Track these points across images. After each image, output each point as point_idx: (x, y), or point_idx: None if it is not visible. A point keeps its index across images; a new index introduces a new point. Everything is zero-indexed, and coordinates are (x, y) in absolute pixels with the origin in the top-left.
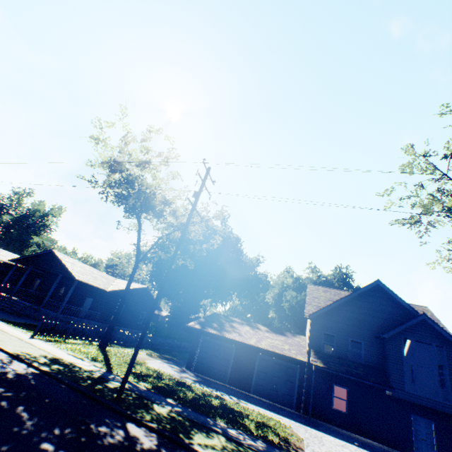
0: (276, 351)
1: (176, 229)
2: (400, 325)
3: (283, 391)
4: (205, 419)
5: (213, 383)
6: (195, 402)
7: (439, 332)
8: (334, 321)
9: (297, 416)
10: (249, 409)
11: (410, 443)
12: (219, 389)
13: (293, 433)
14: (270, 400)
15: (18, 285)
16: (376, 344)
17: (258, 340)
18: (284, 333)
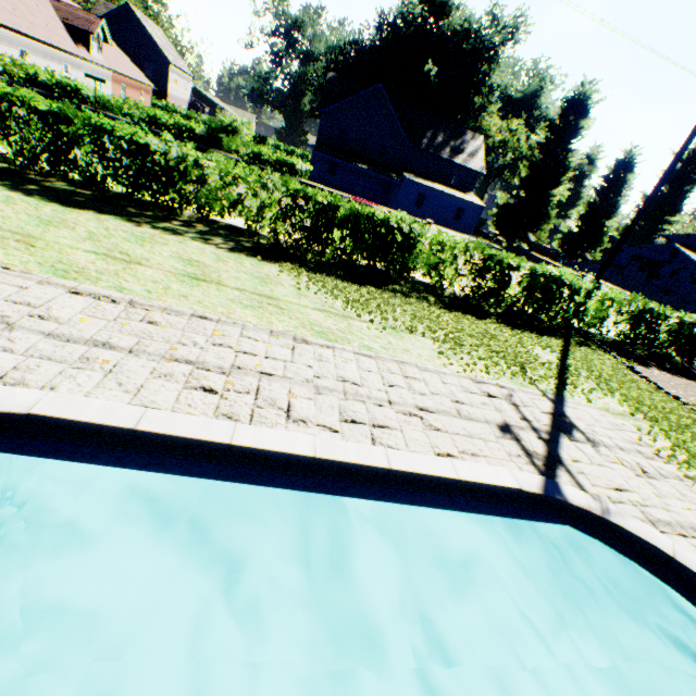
0: None
1: None
2: None
3: None
4: None
5: None
6: None
7: None
8: None
9: None
10: None
11: None
12: None
13: None
14: None
15: None
16: None
17: None
18: None
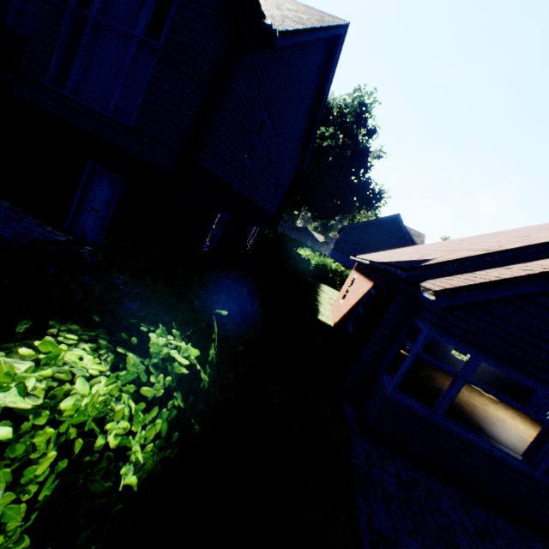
0: None
1: None
2: None
3: None
4: None
5: None
6: None
7: None
8: None
9: None
10: None
11: (67, 213)
12: None
13: None
14: None
15: None
16: None
17: None
18: None
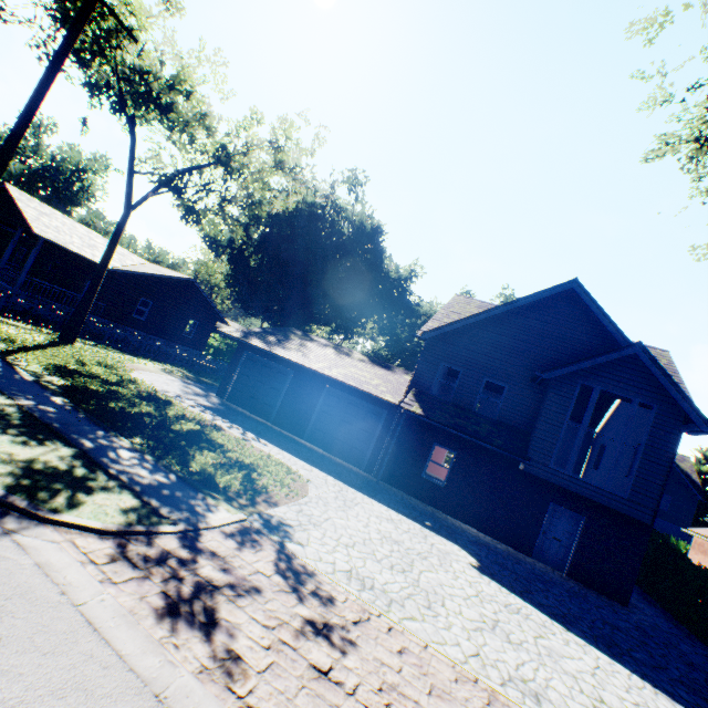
0: (349, 383)
1: (216, 162)
2: (582, 361)
3: (353, 444)
4: (92, 430)
5: (242, 416)
6: (130, 416)
7: (657, 380)
8: (467, 349)
9: (356, 477)
10: (253, 448)
11: (532, 541)
12: (238, 422)
13: (299, 487)
14: (331, 453)
15: None
16: (531, 393)
17: (332, 366)
18: (391, 368)
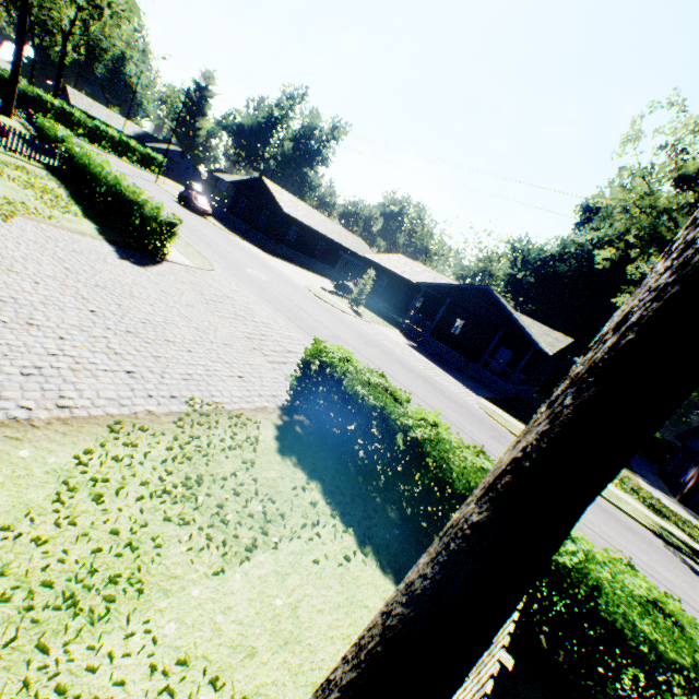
0: None
1: None
2: None
3: None
4: None
5: None
6: None
7: None
8: None
9: None
10: None
11: None
12: None
13: None
14: None
15: (434, 323)
16: None
17: None
18: None
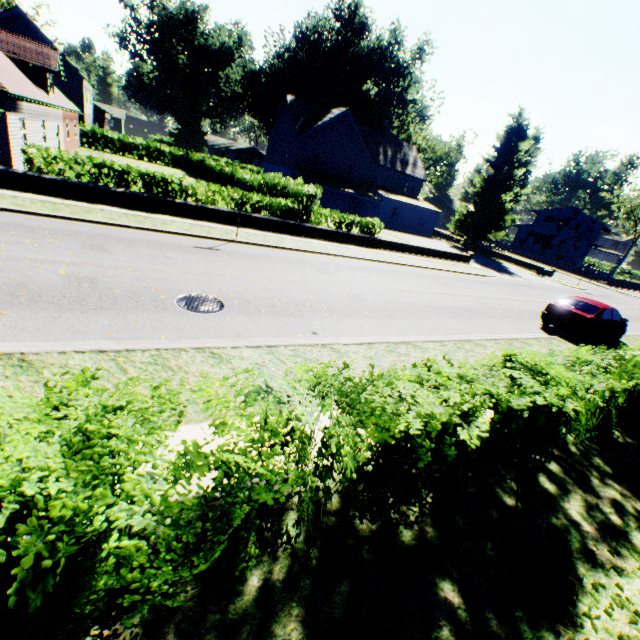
0: None
1: None
2: None
3: None
4: None
5: None
6: None
7: None
8: None
9: None
10: None
11: None
12: None
13: None
14: None
15: None
16: None
17: None
18: None
